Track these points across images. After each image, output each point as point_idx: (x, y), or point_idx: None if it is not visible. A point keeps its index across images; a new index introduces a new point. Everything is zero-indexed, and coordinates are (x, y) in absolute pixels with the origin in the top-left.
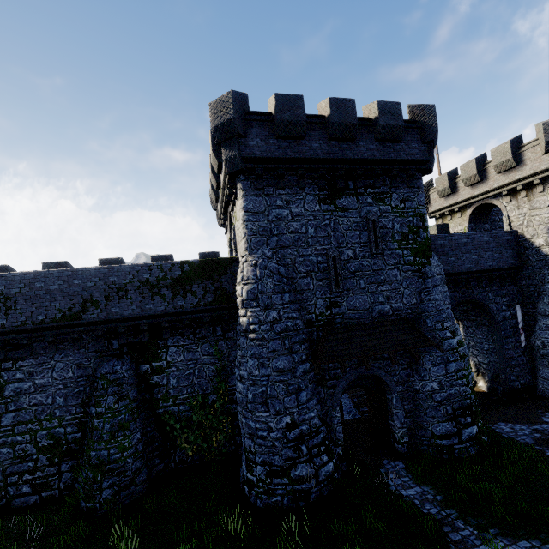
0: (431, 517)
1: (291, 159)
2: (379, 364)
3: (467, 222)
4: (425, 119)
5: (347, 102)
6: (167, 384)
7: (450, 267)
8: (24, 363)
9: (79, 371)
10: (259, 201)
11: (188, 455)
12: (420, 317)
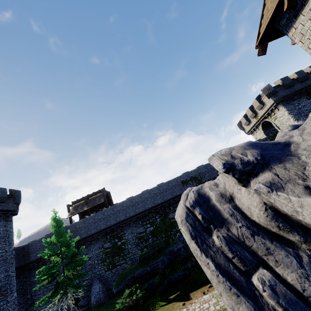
0: None
1: (293, 92)
2: None
3: None
4: None
5: (300, 71)
6: None
7: None
8: None
9: None
10: (290, 106)
11: None
12: None
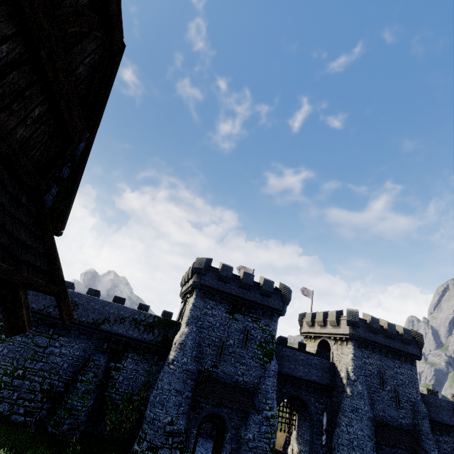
0: None
1: (220, 290)
2: (227, 410)
3: (316, 347)
4: (285, 292)
5: (251, 275)
6: (117, 379)
7: (290, 370)
8: (63, 338)
9: (82, 353)
10: (200, 303)
11: (106, 430)
12: (256, 392)
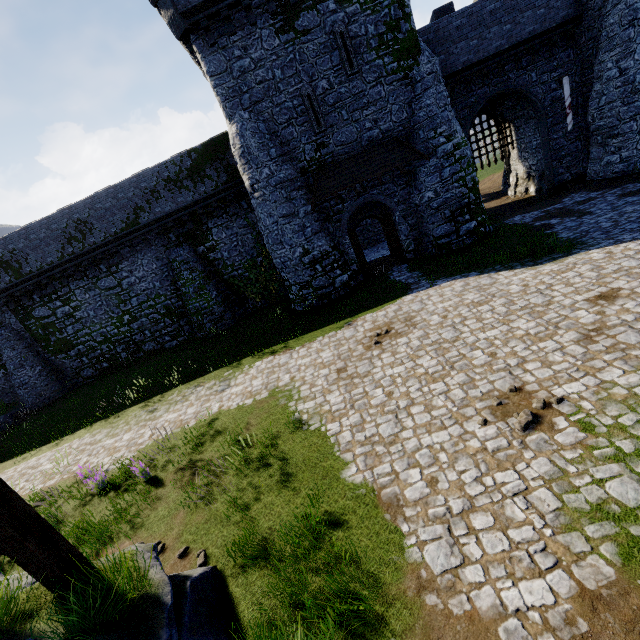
0: (407, 284)
1: None
2: (378, 190)
3: None
4: None
5: None
6: (222, 257)
7: (472, 55)
8: (123, 265)
9: (159, 262)
10: (218, 59)
11: (257, 302)
12: (413, 132)
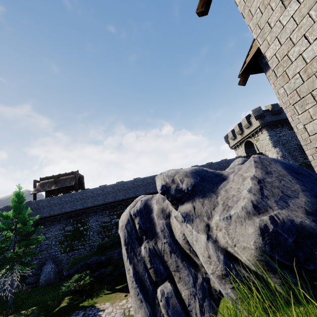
0: None
1: (279, 120)
2: None
3: None
4: None
5: None
6: None
7: None
8: None
9: None
10: (272, 133)
11: None
12: None
